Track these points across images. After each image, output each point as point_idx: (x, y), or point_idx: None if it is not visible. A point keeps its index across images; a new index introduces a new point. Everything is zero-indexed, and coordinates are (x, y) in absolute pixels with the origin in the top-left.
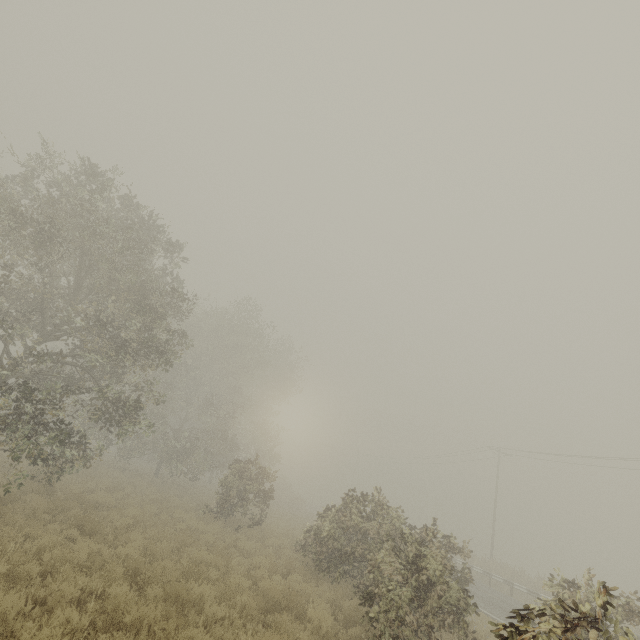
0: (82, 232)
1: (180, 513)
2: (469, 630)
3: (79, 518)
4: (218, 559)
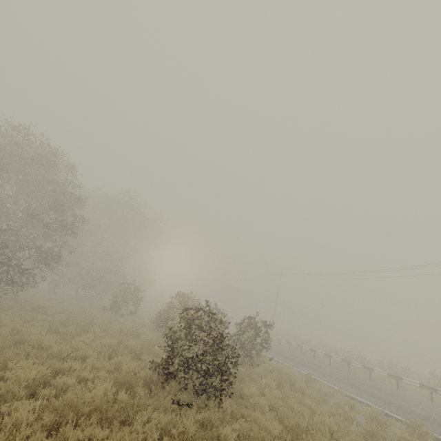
0: (18, 163)
1: (88, 309)
2: None
3: (34, 308)
4: (105, 322)
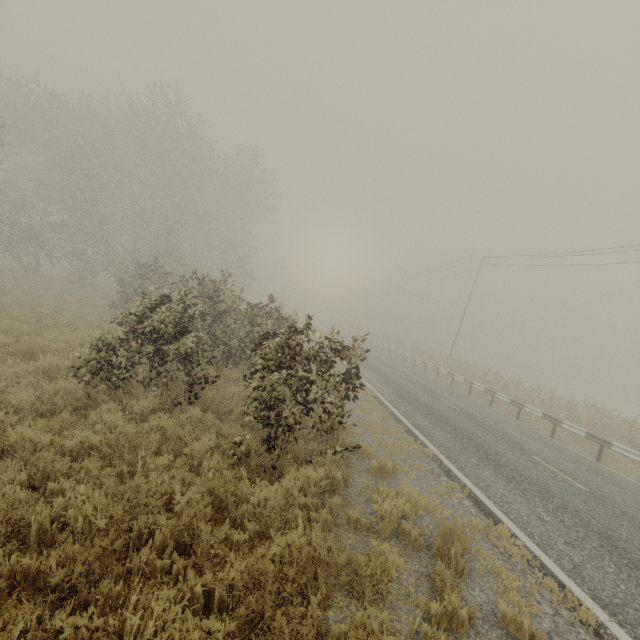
0: None
1: (69, 306)
2: (212, 375)
3: None
4: (14, 326)
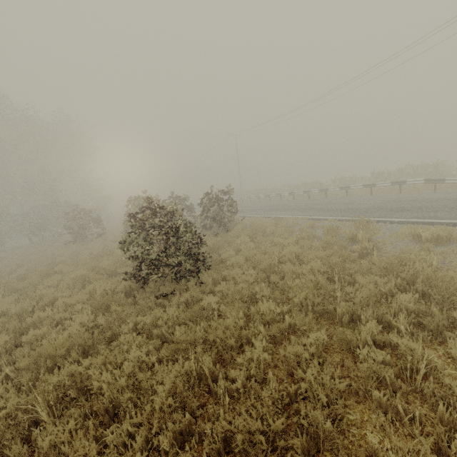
0: None
1: (50, 251)
2: None
3: None
4: (70, 256)
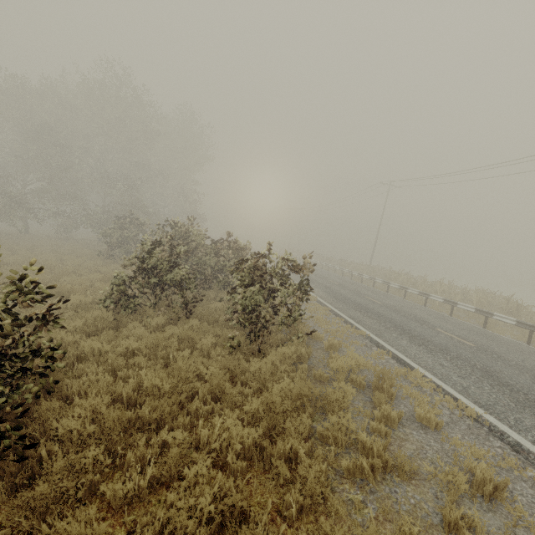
0: None
1: (67, 257)
2: (200, 295)
3: None
4: (38, 277)
